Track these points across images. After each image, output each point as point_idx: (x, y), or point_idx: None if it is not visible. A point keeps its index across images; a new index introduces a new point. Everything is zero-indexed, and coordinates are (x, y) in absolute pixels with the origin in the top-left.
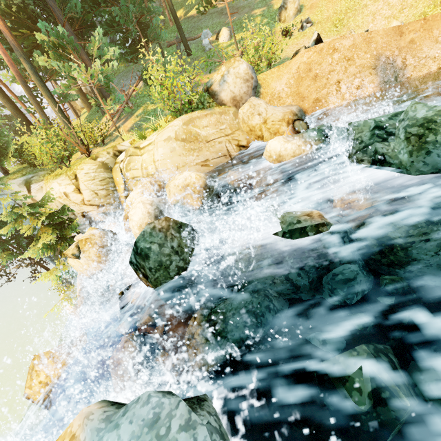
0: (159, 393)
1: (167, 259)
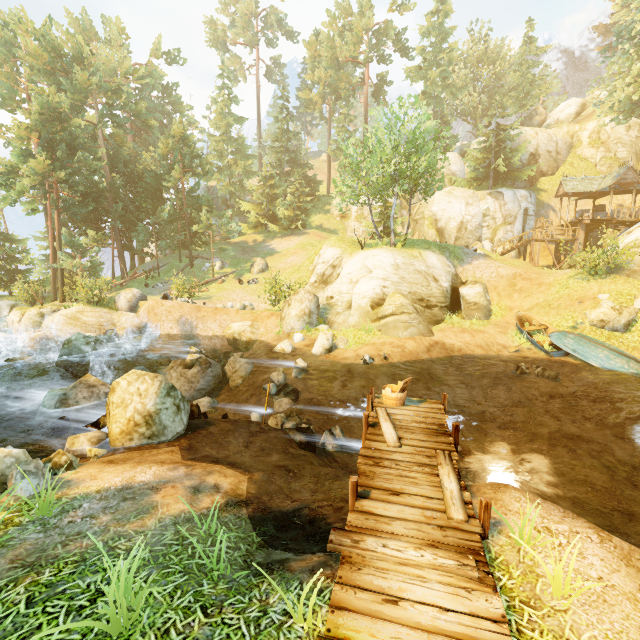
0: None
1: None
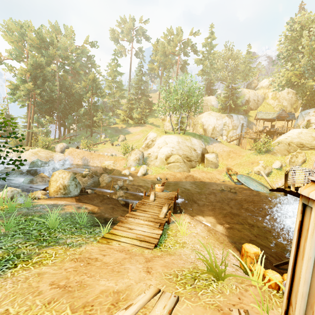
0: None
1: None
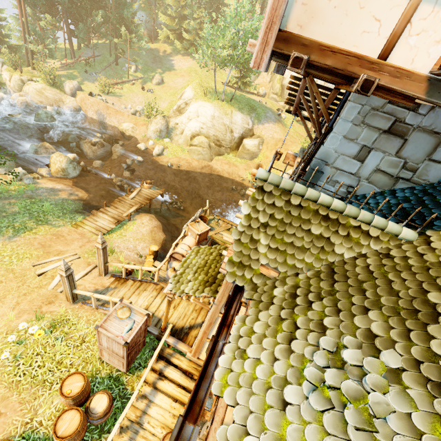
0: None
1: None
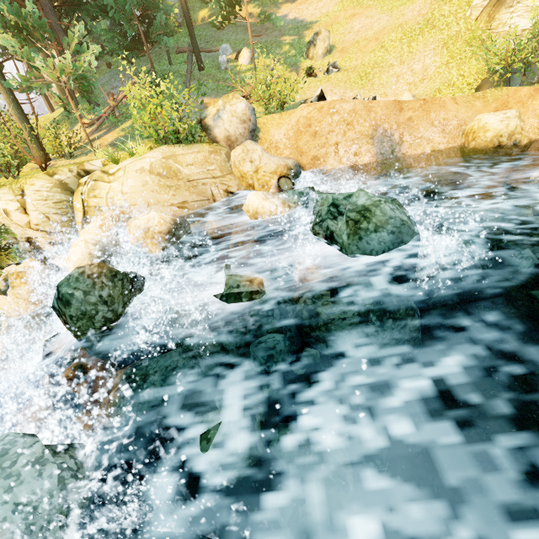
0: (20, 434)
1: (93, 308)
